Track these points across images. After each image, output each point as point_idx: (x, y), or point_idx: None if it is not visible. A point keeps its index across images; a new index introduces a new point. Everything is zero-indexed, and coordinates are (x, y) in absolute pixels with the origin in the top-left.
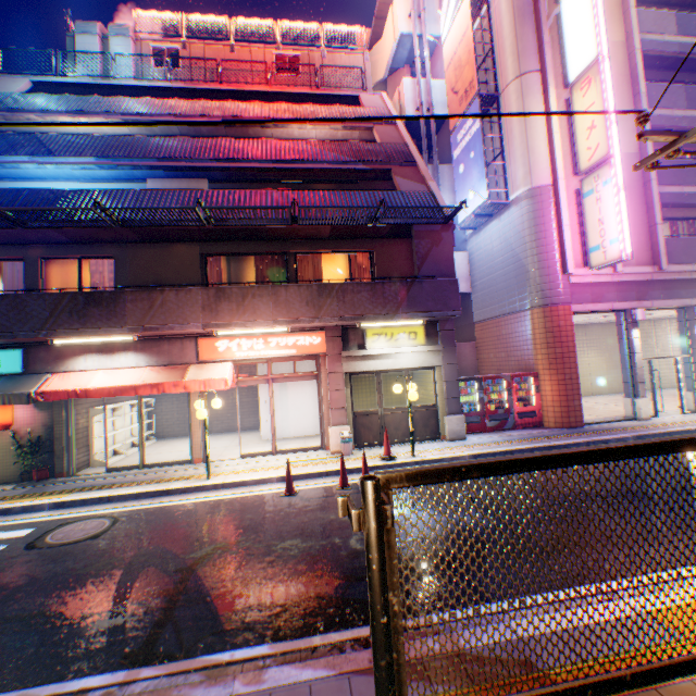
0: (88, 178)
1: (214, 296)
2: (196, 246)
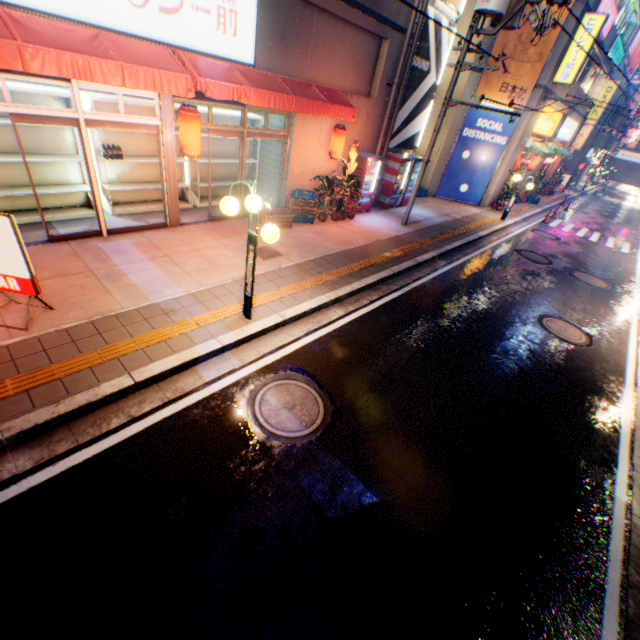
0: None
1: (613, 144)
2: None
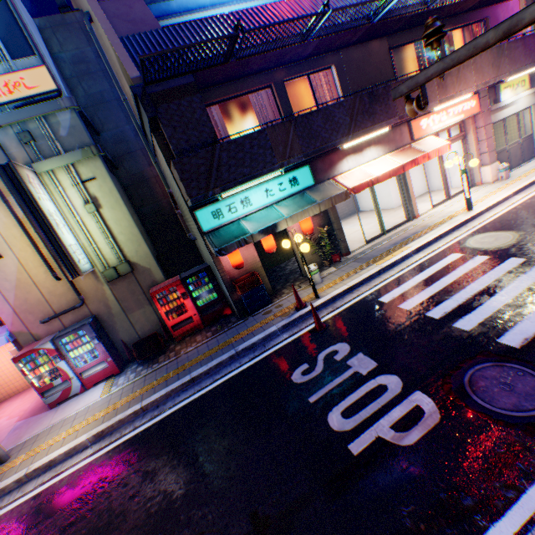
0: None
1: None
2: (383, 41)
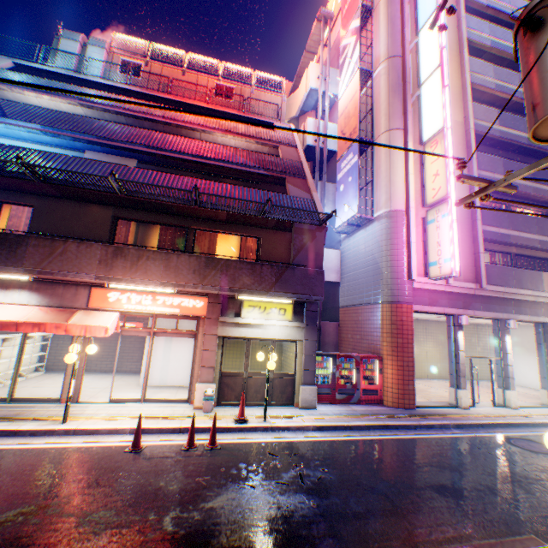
0: (35, 141)
1: (113, 253)
2: (111, 209)
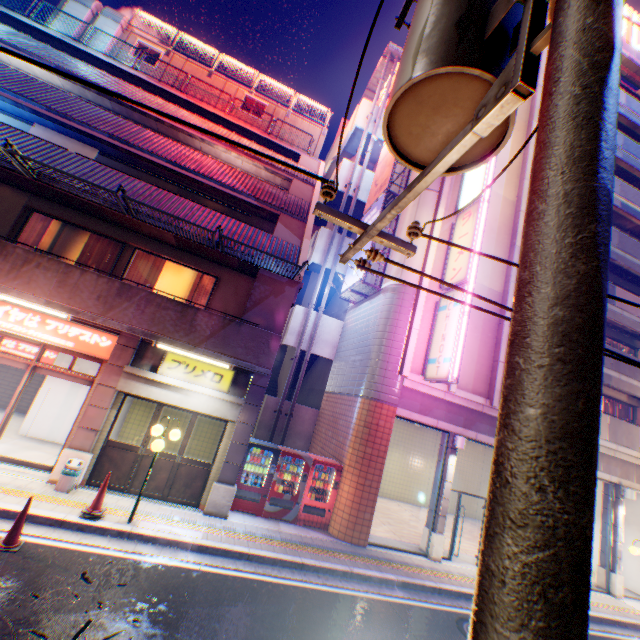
0: None
1: None
2: (26, 196)
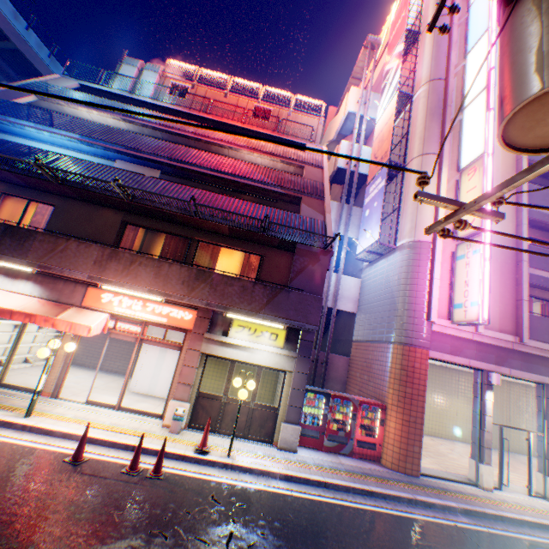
0: (76, 149)
1: (108, 255)
2: (122, 214)
